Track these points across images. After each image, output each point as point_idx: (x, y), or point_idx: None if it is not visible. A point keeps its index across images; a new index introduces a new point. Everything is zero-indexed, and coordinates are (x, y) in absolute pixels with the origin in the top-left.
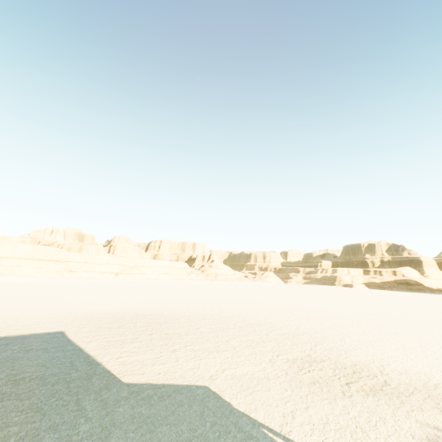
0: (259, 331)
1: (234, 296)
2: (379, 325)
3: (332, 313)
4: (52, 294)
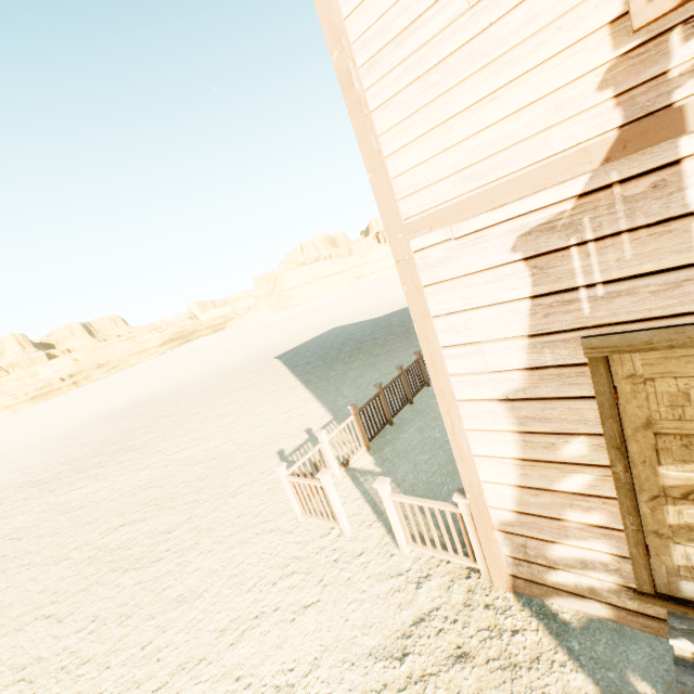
0: None
1: None
2: None
3: None
4: (384, 291)
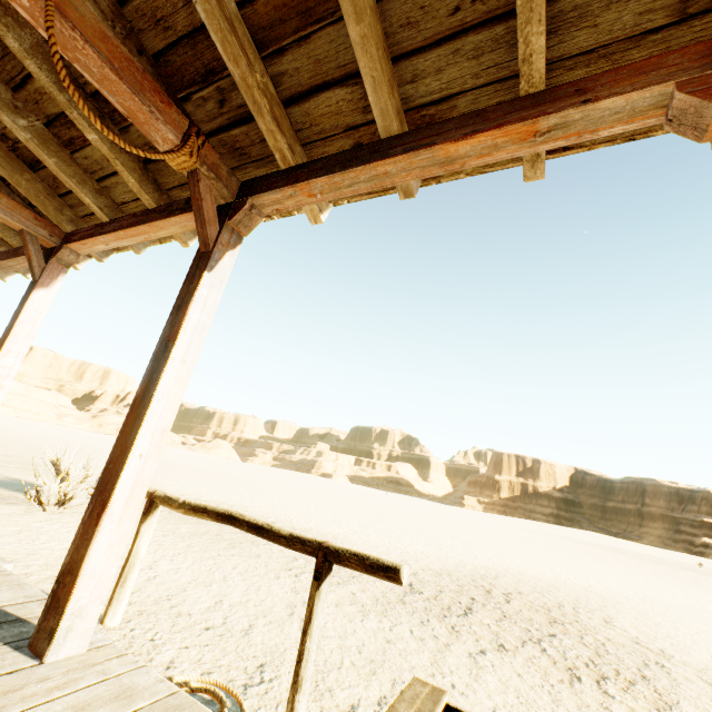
0: (1, 443)
1: (91, 442)
2: (251, 482)
3: (215, 471)
4: None
